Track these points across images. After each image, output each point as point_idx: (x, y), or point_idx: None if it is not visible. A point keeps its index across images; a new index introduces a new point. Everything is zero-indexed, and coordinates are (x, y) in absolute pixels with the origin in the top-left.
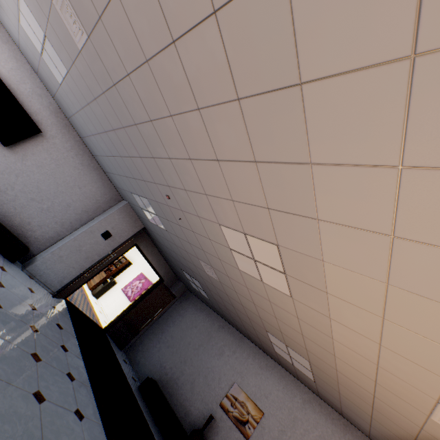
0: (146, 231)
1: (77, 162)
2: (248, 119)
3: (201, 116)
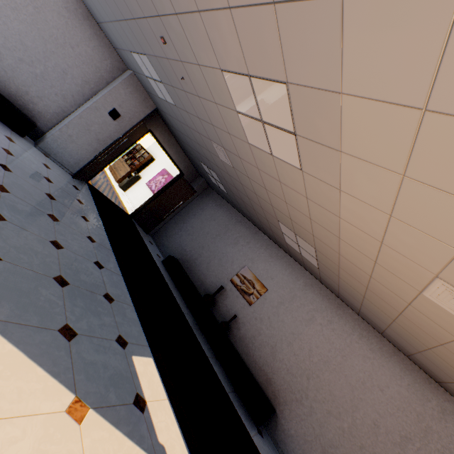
0: (159, 115)
1: (59, 5)
2: None
3: None
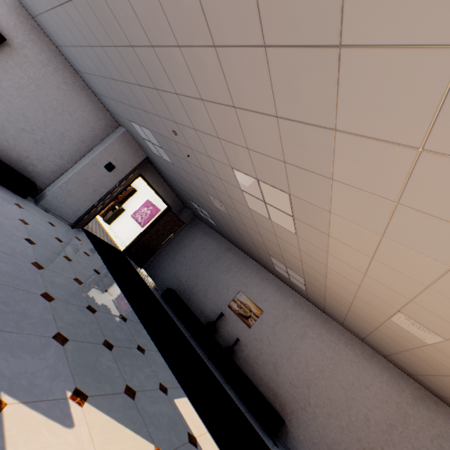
0: (149, 160)
1: (59, 81)
2: (274, 72)
3: (217, 55)
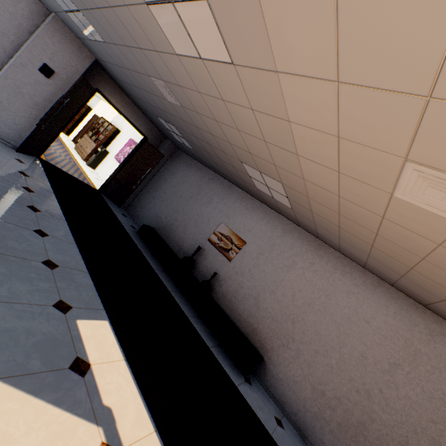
0: (103, 69)
1: None
2: None
3: None
